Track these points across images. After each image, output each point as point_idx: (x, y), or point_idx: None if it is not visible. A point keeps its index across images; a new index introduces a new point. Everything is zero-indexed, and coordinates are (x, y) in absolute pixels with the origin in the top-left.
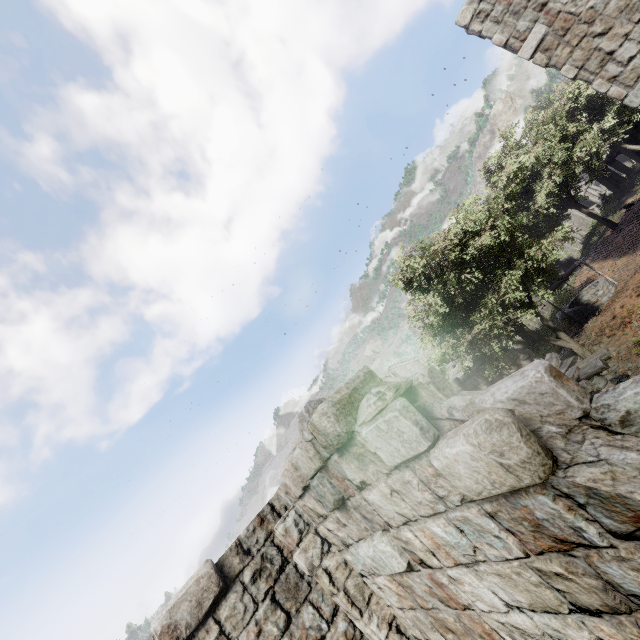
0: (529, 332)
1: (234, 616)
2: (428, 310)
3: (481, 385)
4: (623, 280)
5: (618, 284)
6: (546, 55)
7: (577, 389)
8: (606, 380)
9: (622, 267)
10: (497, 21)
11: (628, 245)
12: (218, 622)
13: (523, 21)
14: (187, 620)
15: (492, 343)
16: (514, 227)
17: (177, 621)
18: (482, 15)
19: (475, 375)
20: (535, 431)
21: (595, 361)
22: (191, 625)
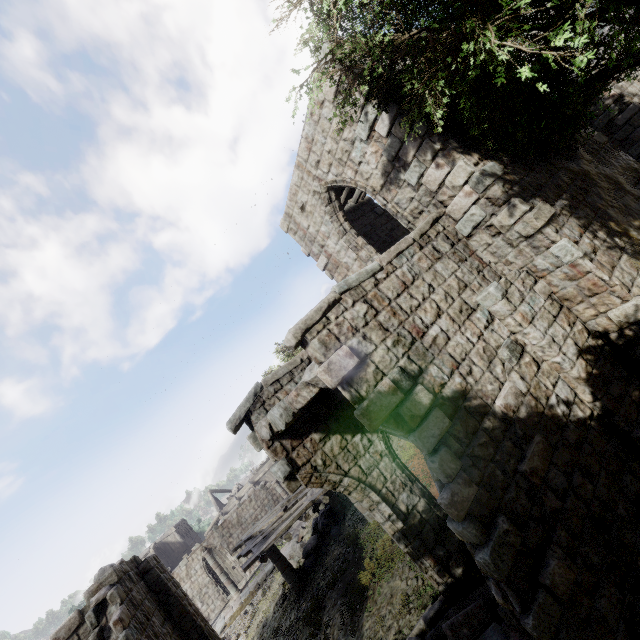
0: None
1: (85, 632)
2: None
3: None
4: None
5: None
6: (331, 274)
7: (120, 628)
8: None
9: None
10: (302, 239)
11: None
12: (78, 635)
13: (315, 248)
14: (64, 635)
15: None
16: None
17: (60, 636)
18: (293, 231)
19: None
20: (110, 636)
21: None
22: (65, 637)
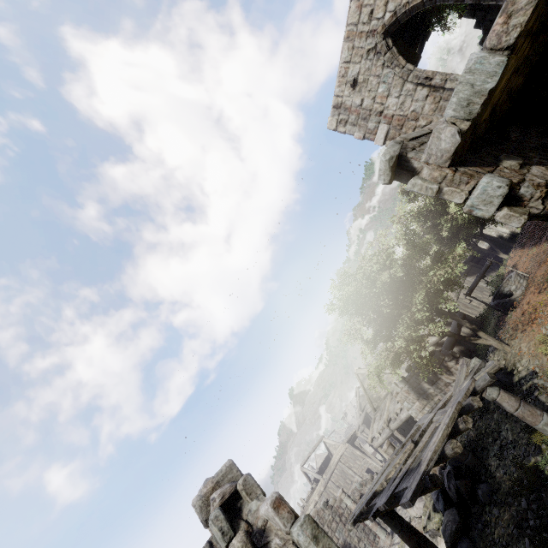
0: (450, 335)
1: None
2: (354, 333)
3: (423, 383)
4: (531, 273)
5: (529, 276)
6: None
7: (287, 515)
8: (498, 390)
9: (533, 258)
10: (354, 124)
11: (537, 235)
12: None
13: (371, 123)
14: None
15: (412, 354)
16: (407, 260)
17: None
18: (343, 122)
19: (415, 375)
20: (268, 542)
21: (484, 375)
22: None
